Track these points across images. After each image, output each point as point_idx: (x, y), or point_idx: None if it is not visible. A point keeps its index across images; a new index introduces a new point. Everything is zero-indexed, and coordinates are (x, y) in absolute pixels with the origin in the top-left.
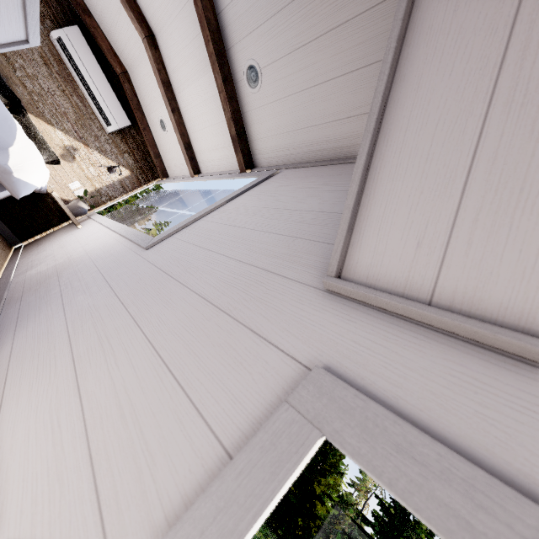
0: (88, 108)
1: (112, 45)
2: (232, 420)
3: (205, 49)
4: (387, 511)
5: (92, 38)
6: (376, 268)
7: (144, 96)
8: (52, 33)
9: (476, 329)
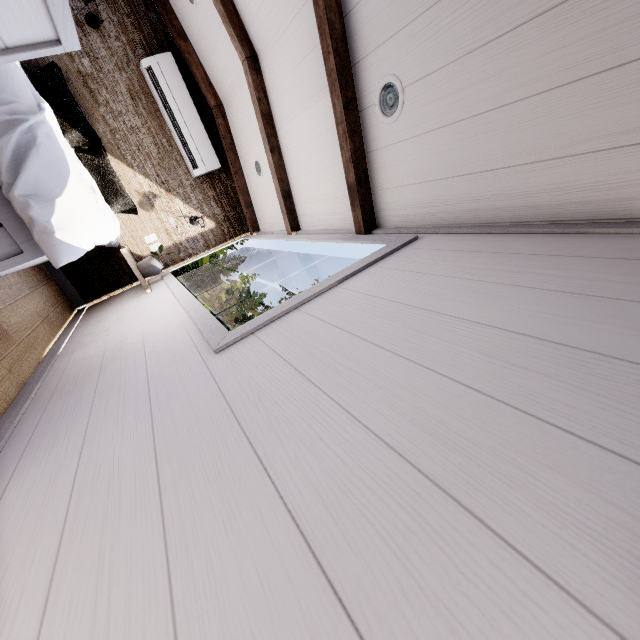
0: (175, 148)
1: (208, 74)
2: None
3: (322, 66)
4: None
5: (186, 66)
6: None
7: (239, 133)
8: (142, 61)
9: None
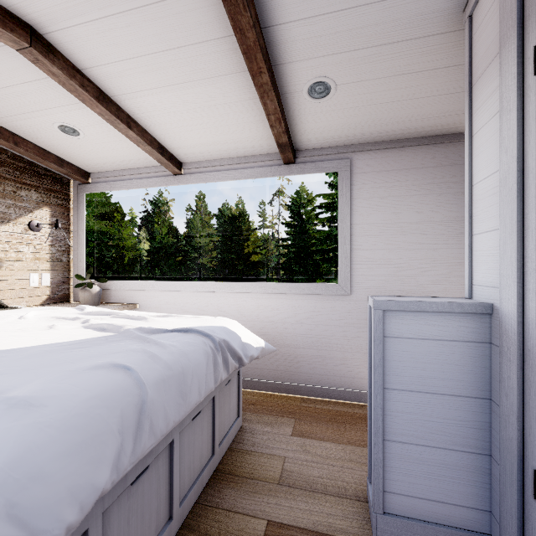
0: None
1: None
2: None
3: (219, 59)
4: (292, 226)
5: None
6: None
7: None
8: None
9: None
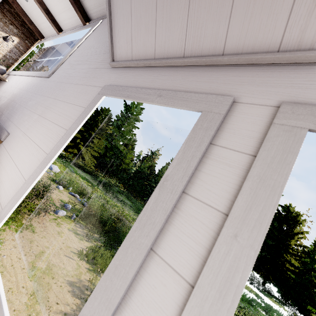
0: None
1: None
2: (87, 103)
3: None
4: None
5: None
6: (121, 54)
7: None
8: None
9: (137, 63)
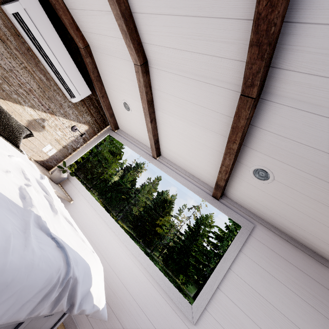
0: (51, 80)
1: (74, 18)
2: None
3: (216, 123)
4: (191, 230)
5: None
6: None
7: (108, 75)
8: (6, 6)
9: None
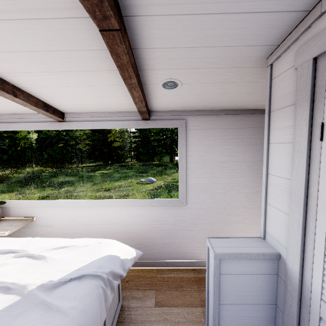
0: None
1: None
2: None
3: (96, 62)
4: None
5: None
6: None
7: None
8: None
9: None
